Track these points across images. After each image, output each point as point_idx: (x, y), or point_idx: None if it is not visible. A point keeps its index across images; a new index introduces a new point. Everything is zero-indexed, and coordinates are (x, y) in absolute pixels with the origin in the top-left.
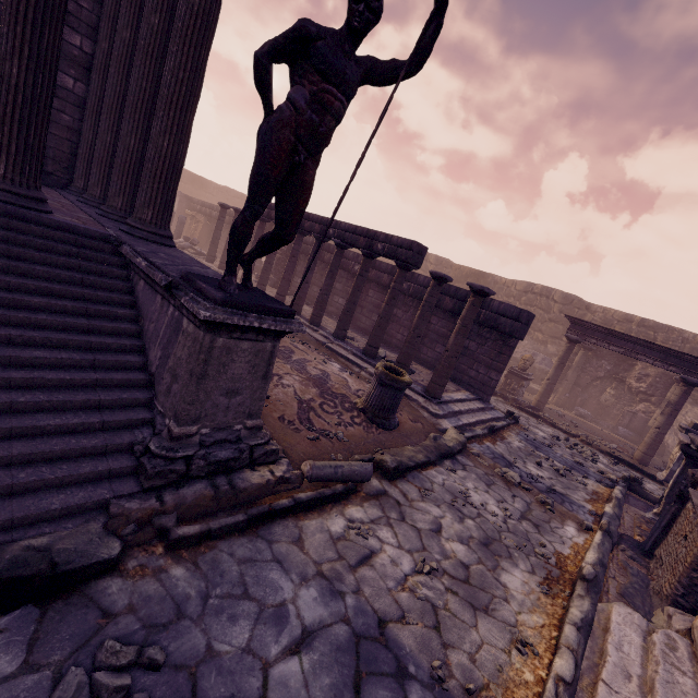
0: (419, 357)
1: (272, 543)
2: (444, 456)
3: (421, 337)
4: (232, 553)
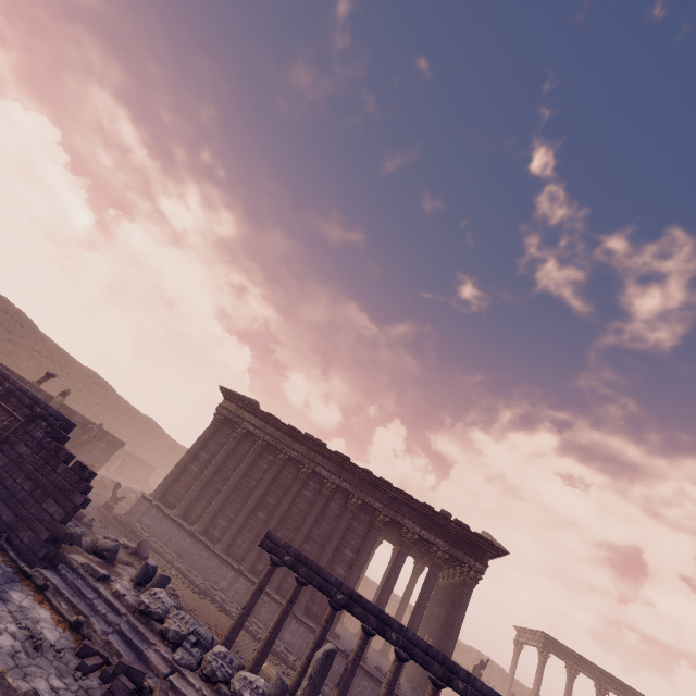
0: None
1: None
2: None
3: None
4: None
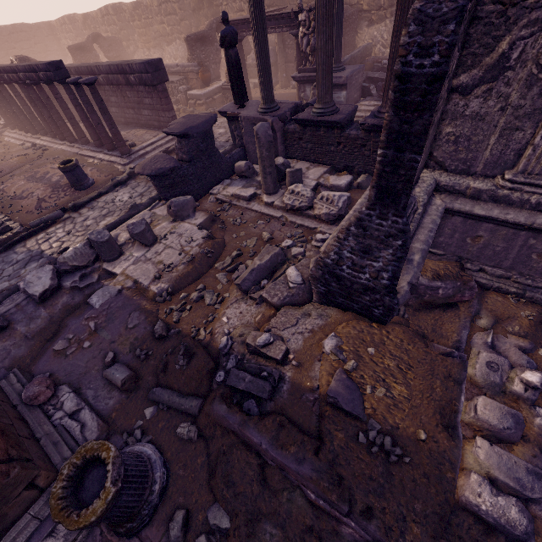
0: (142, 123)
1: (15, 250)
2: (114, 186)
3: (101, 123)
4: (1, 257)
